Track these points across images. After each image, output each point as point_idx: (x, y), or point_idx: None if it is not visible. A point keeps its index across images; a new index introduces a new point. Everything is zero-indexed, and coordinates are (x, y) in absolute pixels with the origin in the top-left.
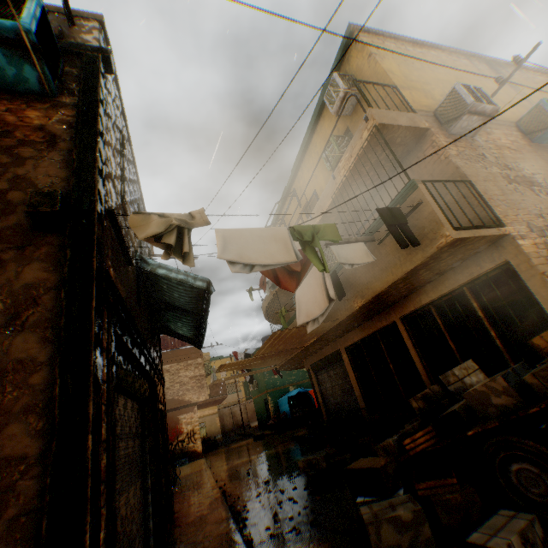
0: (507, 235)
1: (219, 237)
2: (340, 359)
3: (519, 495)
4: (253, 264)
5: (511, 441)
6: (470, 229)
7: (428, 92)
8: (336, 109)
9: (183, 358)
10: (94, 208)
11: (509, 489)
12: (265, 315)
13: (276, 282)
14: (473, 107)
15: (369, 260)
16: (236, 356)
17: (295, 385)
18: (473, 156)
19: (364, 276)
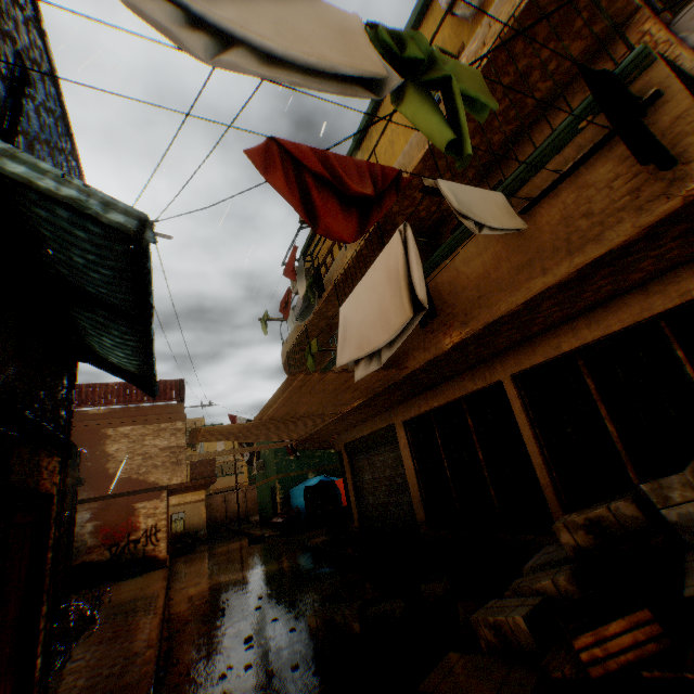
0: None
1: None
2: (393, 438)
3: None
4: (224, 27)
5: None
6: None
7: None
8: None
9: (154, 419)
10: None
11: None
12: (284, 365)
13: (305, 215)
14: None
15: (515, 225)
16: (234, 422)
17: (317, 471)
18: None
19: (474, 285)
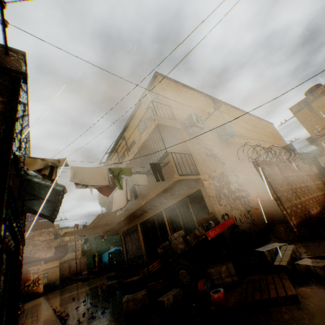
0: (200, 178)
1: (72, 171)
2: (137, 229)
3: (182, 282)
4: (87, 184)
5: (180, 261)
6: (186, 175)
7: (184, 111)
8: (146, 106)
9: (39, 227)
10: (10, 158)
11: (179, 281)
12: (99, 202)
13: (100, 191)
14: (196, 124)
15: (147, 183)
16: (77, 227)
17: (114, 245)
18: (196, 143)
19: (147, 189)
